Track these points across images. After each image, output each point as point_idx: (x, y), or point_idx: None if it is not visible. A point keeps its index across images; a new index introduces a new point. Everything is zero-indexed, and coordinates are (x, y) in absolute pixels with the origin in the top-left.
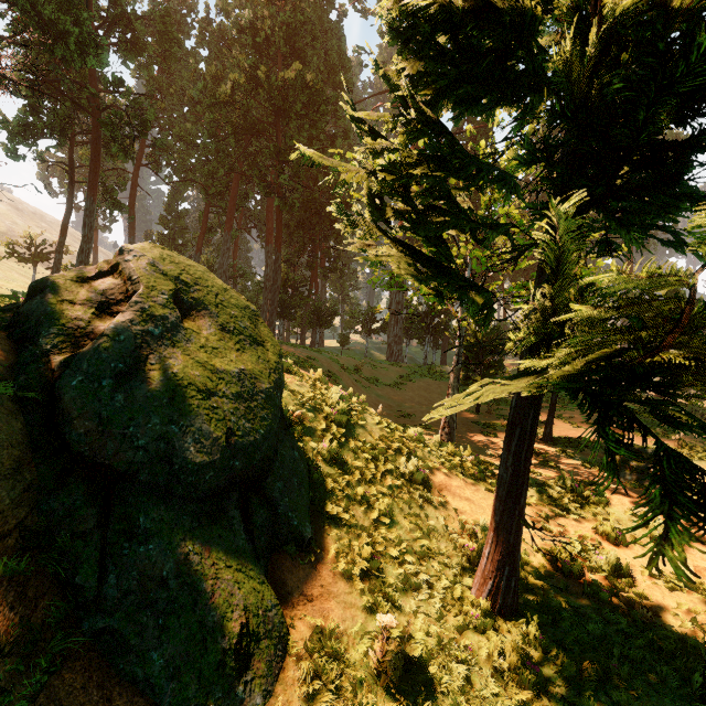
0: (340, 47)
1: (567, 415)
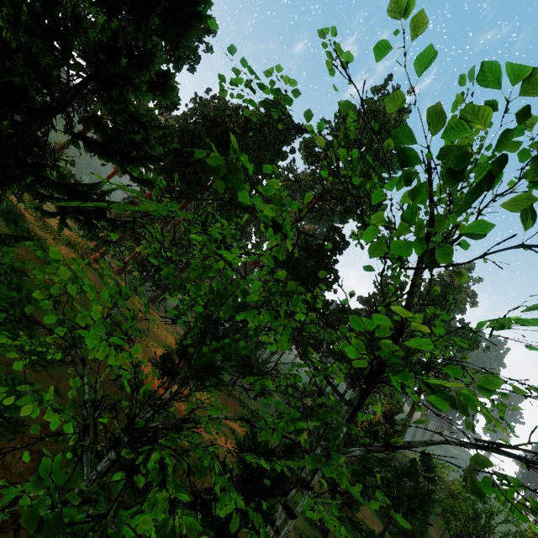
0: (274, 161)
1: (231, 440)
